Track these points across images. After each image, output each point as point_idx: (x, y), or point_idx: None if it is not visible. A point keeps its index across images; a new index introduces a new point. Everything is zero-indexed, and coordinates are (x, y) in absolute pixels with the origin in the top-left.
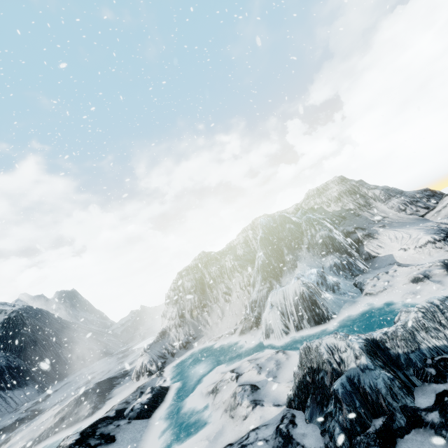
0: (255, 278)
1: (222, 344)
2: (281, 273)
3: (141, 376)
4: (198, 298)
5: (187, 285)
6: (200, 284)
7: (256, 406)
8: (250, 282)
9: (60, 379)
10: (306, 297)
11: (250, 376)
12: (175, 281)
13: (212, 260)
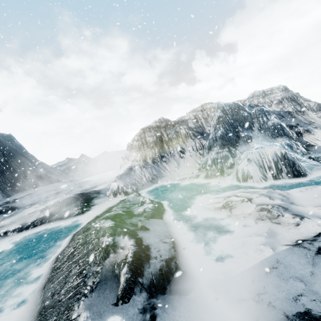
0: (211, 144)
1: (189, 182)
2: (236, 143)
3: (118, 194)
4: (158, 150)
5: (149, 140)
6: (160, 141)
7: (303, 218)
8: (206, 146)
9: (20, 191)
10: (288, 157)
11: (262, 200)
12: (138, 134)
13: (170, 125)
